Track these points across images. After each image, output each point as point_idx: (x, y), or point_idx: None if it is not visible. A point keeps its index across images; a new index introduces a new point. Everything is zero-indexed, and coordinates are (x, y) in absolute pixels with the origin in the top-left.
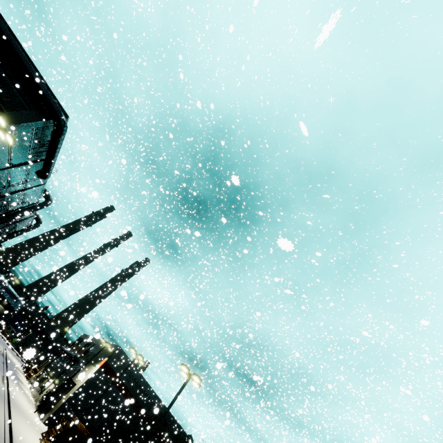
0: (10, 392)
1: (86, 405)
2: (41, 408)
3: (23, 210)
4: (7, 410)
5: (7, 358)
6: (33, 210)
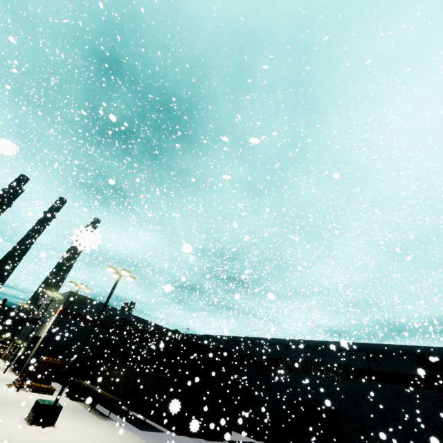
0: None
1: (61, 347)
2: (17, 369)
3: None
4: None
5: None
6: None
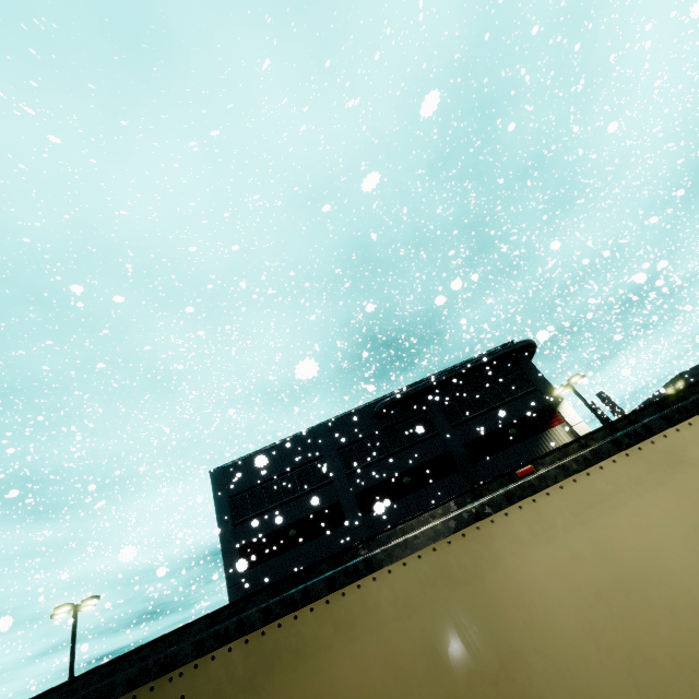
0: None
1: None
2: None
3: None
4: None
5: None
6: None
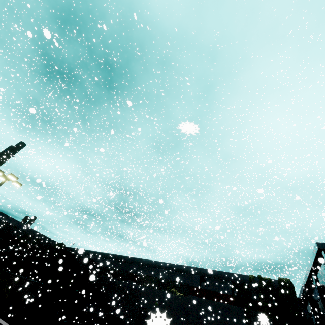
0: None
1: None
2: None
3: None
4: None
5: None
6: None
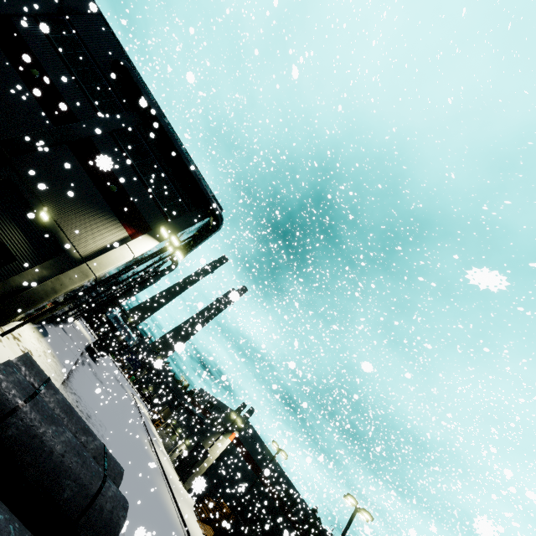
0: (162, 464)
1: (221, 478)
2: (178, 470)
3: (154, 276)
4: (170, 492)
5: (140, 409)
6: (162, 275)
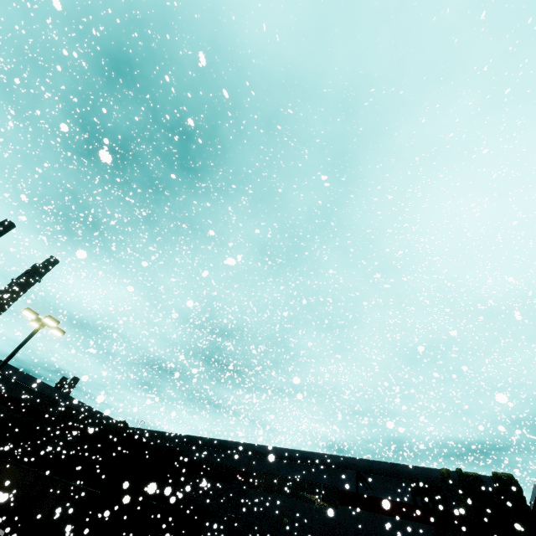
0: None
1: None
2: None
3: None
4: None
5: None
6: None
